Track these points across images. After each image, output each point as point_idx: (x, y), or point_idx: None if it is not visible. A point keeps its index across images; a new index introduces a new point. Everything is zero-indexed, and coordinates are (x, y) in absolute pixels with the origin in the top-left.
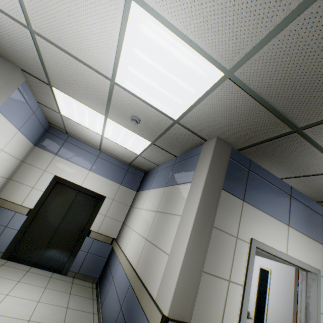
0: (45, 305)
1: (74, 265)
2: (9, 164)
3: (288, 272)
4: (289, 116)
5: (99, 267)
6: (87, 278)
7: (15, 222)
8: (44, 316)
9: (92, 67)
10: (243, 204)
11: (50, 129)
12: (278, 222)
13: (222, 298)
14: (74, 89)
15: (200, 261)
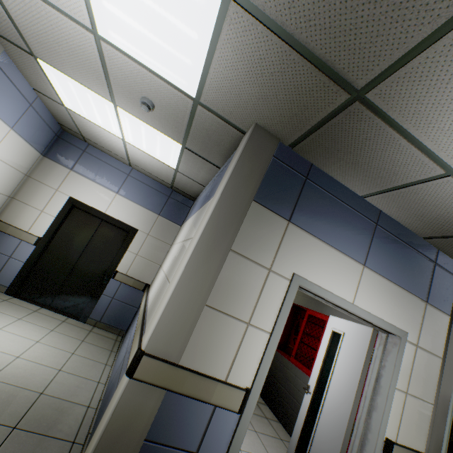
0: (45, 346)
1: (96, 311)
2: (7, 176)
3: (364, 335)
4: (339, 68)
5: (127, 318)
6: (111, 329)
7: (21, 253)
8: (39, 356)
9: (63, 11)
10: (288, 226)
11: (63, 135)
12: (347, 259)
13: (234, 343)
14: (61, 57)
15: (203, 292)
